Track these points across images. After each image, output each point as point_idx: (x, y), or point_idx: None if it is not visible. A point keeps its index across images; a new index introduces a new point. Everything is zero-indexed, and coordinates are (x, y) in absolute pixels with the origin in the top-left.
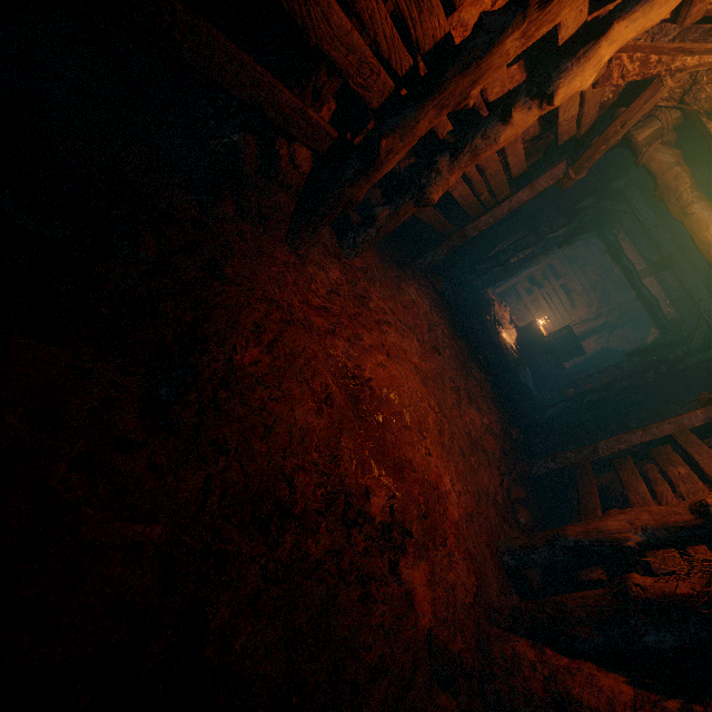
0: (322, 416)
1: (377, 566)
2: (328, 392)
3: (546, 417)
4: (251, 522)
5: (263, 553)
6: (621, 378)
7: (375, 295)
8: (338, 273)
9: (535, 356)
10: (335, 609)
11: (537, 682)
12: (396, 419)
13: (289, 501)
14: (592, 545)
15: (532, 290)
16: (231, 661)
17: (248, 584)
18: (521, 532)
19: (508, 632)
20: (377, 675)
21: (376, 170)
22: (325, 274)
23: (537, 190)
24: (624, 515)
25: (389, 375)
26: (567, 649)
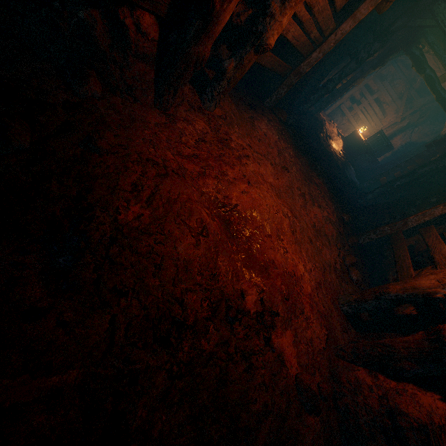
0: (200, 246)
1: (255, 344)
2: (203, 225)
3: (367, 200)
4: (155, 340)
5: (167, 360)
6: (423, 165)
7: (234, 136)
8: (203, 123)
9: (357, 157)
10: (227, 382)
11: (374, 399)
12: (259, 232)
13: (183, 316)
14: (408, 297)
15: (352, 108)
16: (153, 445)
17: (159, 386)
18: (354, 285)
19: (351, 363)
20: (263, 417)
21: (214, 24)
22: (192, 127)
23: (359, 19)
24: (434, 275)
25: (251, 198)
26: (395, 375)
